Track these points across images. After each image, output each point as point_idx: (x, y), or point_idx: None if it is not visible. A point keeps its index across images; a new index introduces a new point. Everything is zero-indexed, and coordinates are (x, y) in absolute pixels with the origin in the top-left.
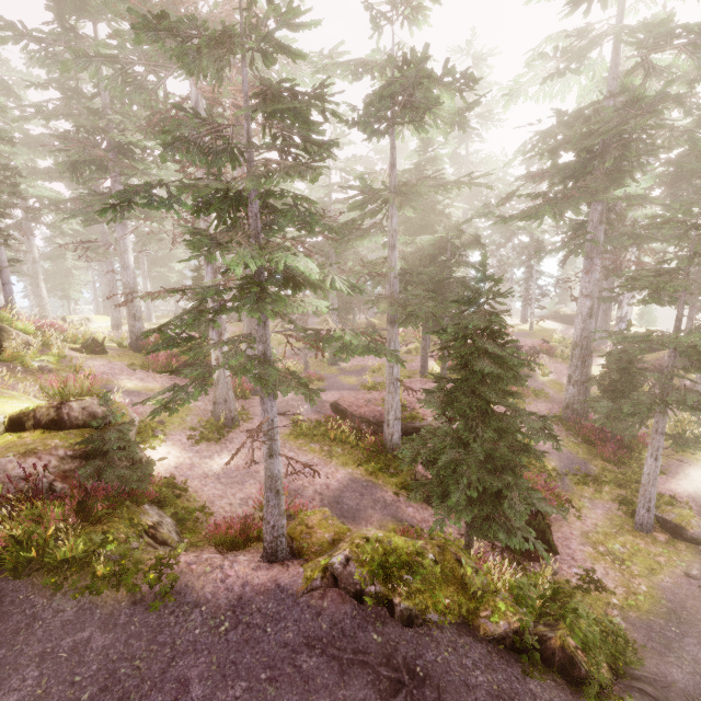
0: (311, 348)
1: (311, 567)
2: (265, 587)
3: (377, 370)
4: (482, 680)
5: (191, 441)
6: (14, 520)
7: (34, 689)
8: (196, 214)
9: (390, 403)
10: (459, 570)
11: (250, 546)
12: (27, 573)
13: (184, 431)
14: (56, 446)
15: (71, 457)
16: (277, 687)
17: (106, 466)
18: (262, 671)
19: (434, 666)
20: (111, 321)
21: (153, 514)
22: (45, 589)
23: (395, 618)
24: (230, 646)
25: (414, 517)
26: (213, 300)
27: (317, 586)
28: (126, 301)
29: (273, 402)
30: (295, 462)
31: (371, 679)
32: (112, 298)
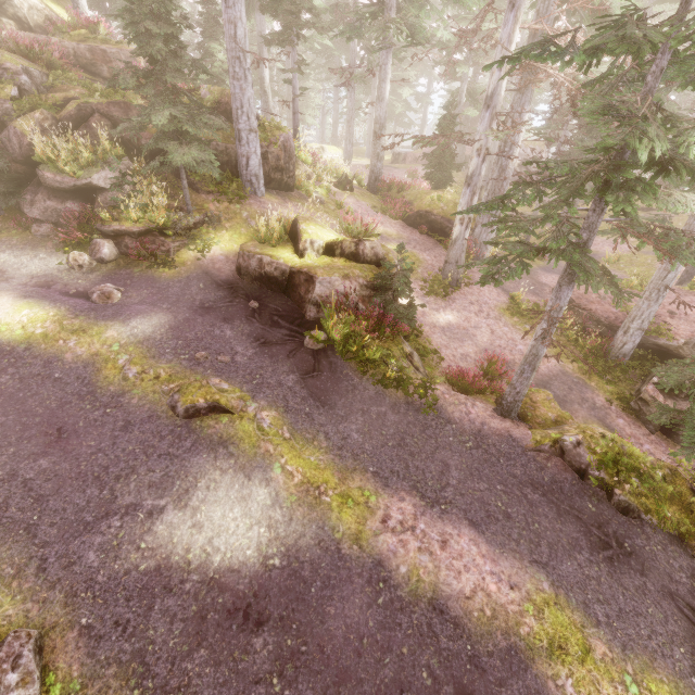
0: (639, 246)
1: (541, 435)
2: (499, 432)
3: (613, 262)
4: (686, 582)
5: (423, 292)
6: (342, 323)
7: (363, 427)
8: (569, 62)
9: (641, 311)
10: (689, 497)
11: (475, 395)
12: (346, 358)
13: (417, 280)
14: (358, 275)
15: (365, 286)
16: (509, 498)
17: (389, 300)
18: (497, 484)
19: (641, 550)
20: (343, 154)
21: (407, 345)
22: (357, 372)
23: (611, 502)
24: (474, 458)
25: (623, 429)
26: (478, 153)
27: (544, 450)
28: (393, 144)
29: (569, 292)
30: (508, 338)
31: (583, 530)
32: (348, 129)
